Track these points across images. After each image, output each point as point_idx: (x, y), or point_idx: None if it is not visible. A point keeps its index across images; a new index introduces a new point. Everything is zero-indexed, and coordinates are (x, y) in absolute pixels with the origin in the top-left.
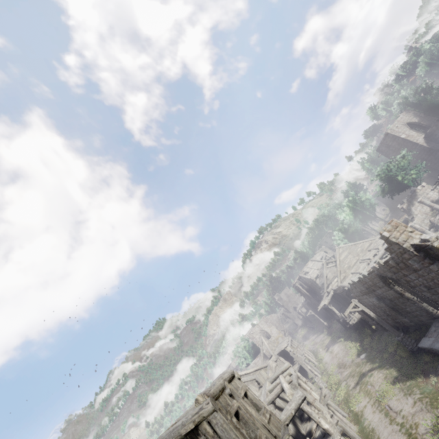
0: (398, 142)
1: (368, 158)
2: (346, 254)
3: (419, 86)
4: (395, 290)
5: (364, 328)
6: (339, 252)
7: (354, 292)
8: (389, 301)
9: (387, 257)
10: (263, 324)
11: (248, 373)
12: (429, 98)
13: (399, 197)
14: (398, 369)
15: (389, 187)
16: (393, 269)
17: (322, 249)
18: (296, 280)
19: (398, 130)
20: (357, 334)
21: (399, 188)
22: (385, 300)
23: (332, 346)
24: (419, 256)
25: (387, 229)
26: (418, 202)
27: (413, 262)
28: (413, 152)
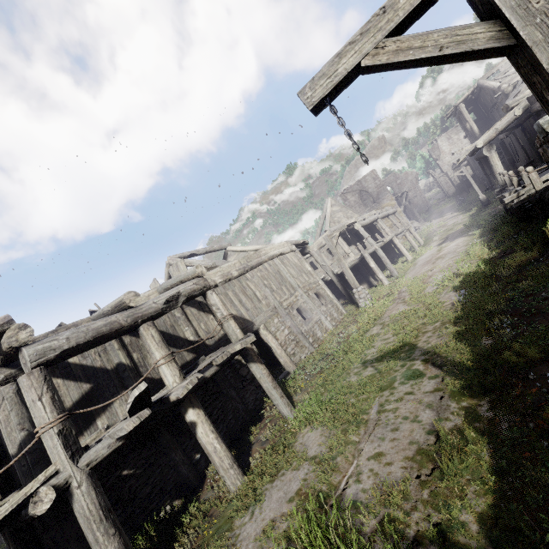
0: None
1: None
2: None
3: None
4: None
5: (546, 221)
6: None
7: None
8: None
9: None
10: (368, 182)
11: (246, 251)
12: None
13: None
14: (515, 488)
15: None
16: None
17: None
18: (465, 95)
19: None
20: (515, 231)
21: None
22: None
23: (453, 238)
24: None
25: None
26: None
27: None
28: None
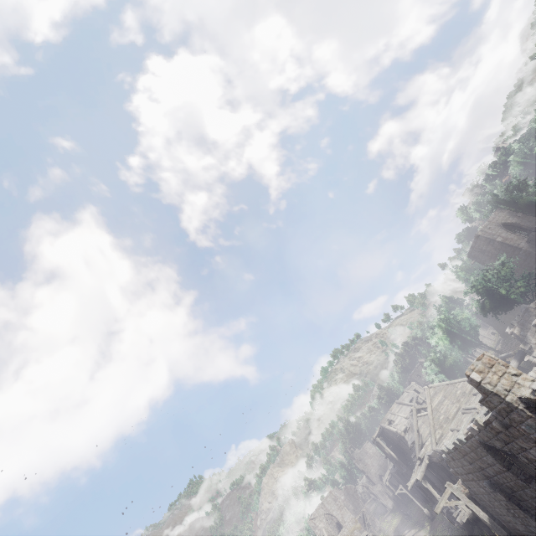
0: (493, 246)
1: (461, 266)
2: (440, 399)
3: (510, 183)
4: (514, 472)
5: (482, 532)
6: (430, 394)
7: (453, 466)
8: (510, 491)
9: (488, 414)
10: (331, 504)
11: None
12: (525, 195)
13: (510, 317)
14: None
15: (490, 303)
16: (502, 436)
17: (411, 386)
18: (377, 432)
19: (492, 232)
20: None
21: (504, 306)
22: (503, 487)
23: None
24: (535, 418)
25: (476, 368)
26: (534, 326)
27: (529, 428)
28: (515, 259)
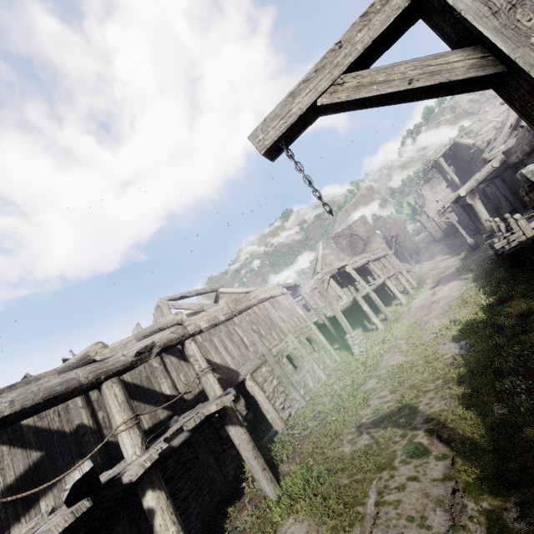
0: None
1: None
2: None
3: None
4: None
5: None
6: None
7: None
8: None
9: None
10: (359, 227)
11: (237, 293)
12: None
13: None
14: None
15: None
16: None
17: None
18: (443, 151)
19: None
20: (509, 276)
21: None
22: None
23: (446, 282)
24: None
25: None
26: None
27: None
28: None
